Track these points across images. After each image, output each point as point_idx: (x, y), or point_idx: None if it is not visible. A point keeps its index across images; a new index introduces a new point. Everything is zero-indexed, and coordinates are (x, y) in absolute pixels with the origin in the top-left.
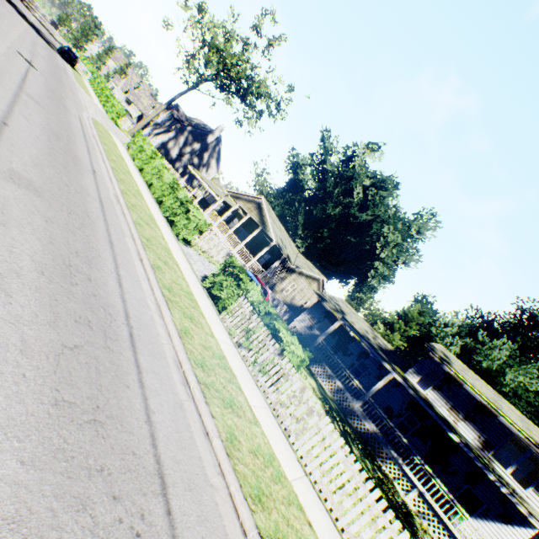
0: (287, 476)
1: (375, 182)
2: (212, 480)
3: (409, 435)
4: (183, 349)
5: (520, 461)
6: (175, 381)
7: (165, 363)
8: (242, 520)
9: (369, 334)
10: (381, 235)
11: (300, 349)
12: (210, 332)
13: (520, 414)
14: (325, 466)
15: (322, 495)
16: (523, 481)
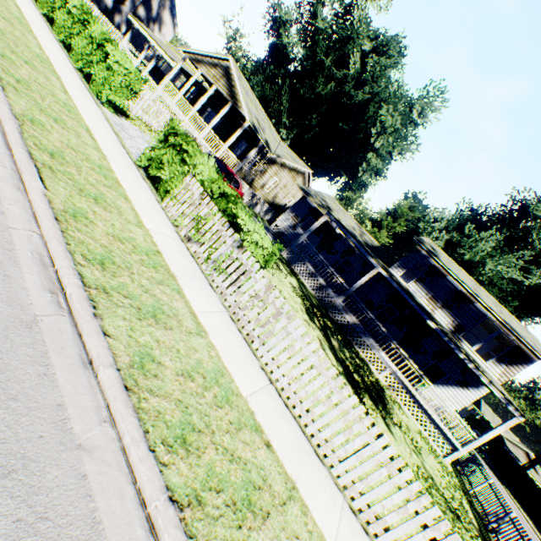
0: (242, 392)
1: (377, 45)
2: (83, 437)
3: (387, 324)
4: (58, 239)
5: (486, 340)
6: (26, 287)
7: (5, 258)
8: (141, 485)
9: (356, 231)
10: (378, 120)
11: (266, 239)
12: (135, 220)
13: (494, 300)
14: (294, 373)
15: (289, 403)
16: (485, 355)
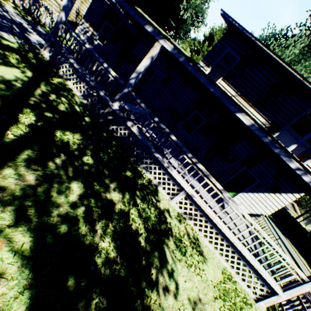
0: None
1: None
2: None
3: (194, 134)
4: None
5: (307, 138)
6: None
7: None
8: None
9: None
10: None
11: None
12: None
13: None
14: None
15: None
16: (302, 155)
